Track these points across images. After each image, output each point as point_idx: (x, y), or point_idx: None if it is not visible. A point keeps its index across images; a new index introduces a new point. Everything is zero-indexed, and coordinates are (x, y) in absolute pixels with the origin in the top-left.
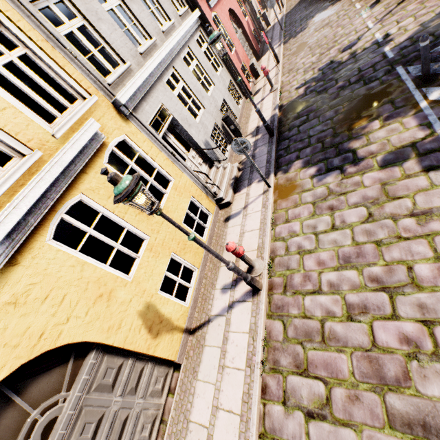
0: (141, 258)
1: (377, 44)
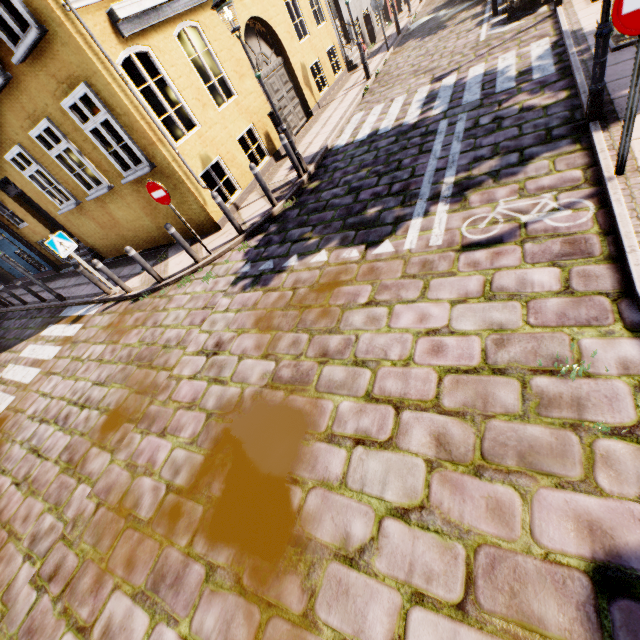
0: (305, 40)
1: None
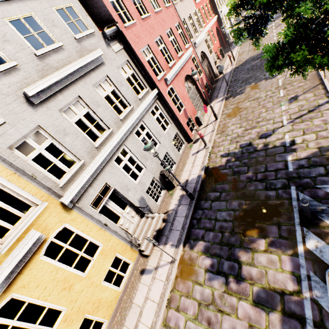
0: None
1: (284, 147)
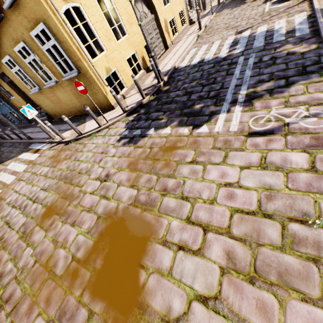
0: (168, 6)
1: None
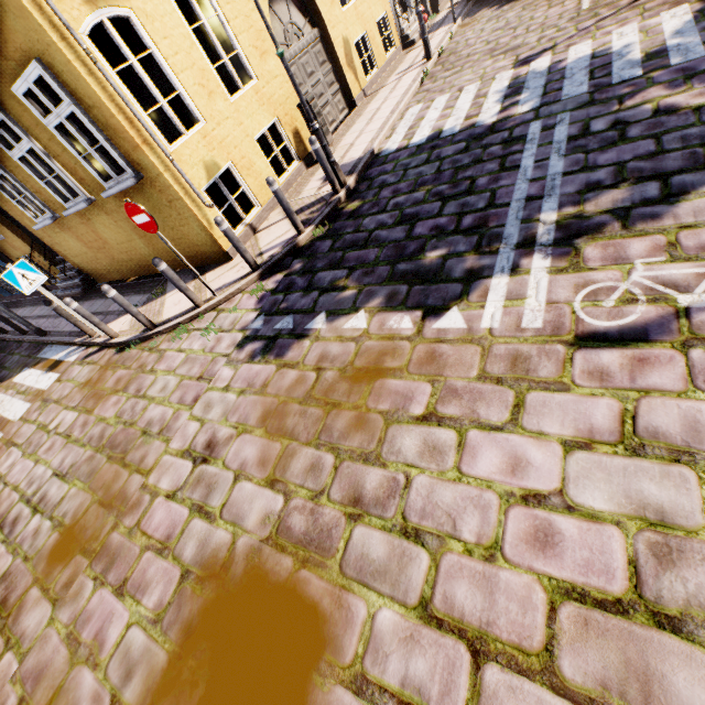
0: (350, 6)
1: None
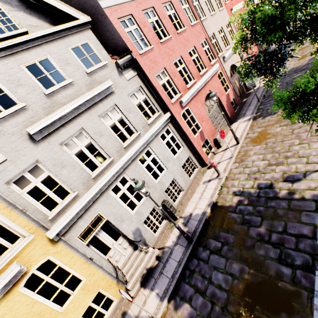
0: None
1: (316, 203)
